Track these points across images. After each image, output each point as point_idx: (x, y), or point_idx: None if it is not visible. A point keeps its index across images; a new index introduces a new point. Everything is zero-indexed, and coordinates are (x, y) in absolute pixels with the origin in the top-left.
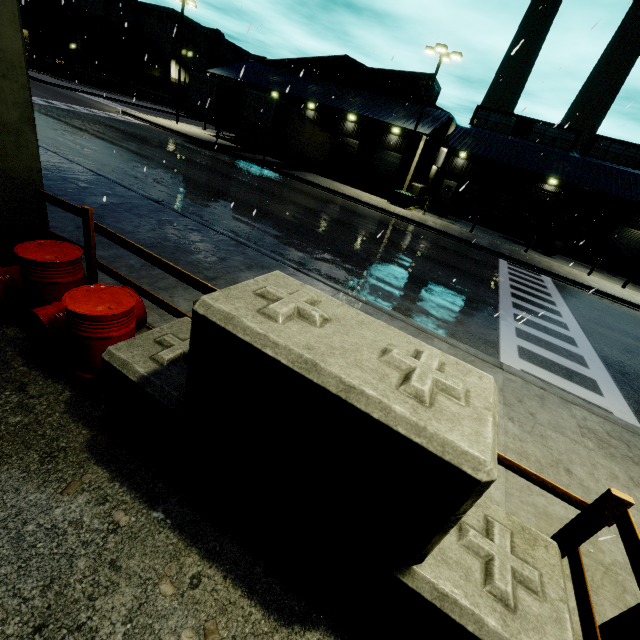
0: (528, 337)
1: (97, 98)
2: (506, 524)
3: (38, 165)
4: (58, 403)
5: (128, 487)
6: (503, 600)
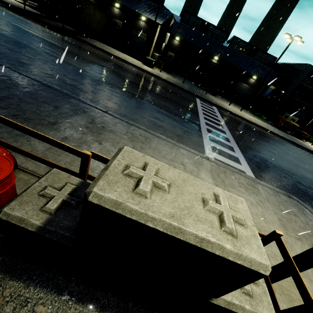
0: (213, 140)
1: None
2: None
3: None
4: None
5: (40, 287)
6: (248, 293)
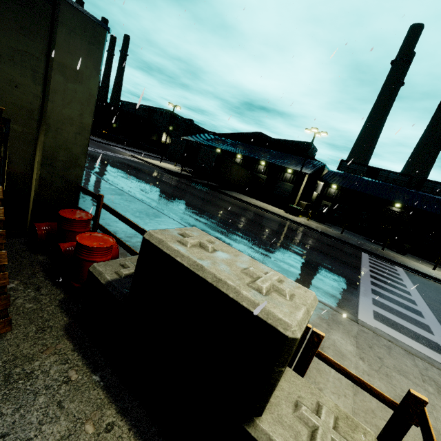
0: (382, 306)
1: (120, 149)
2: (334, 411)
3: (82, 173)
4: (55, 300)
5: (82, 356)
6: None
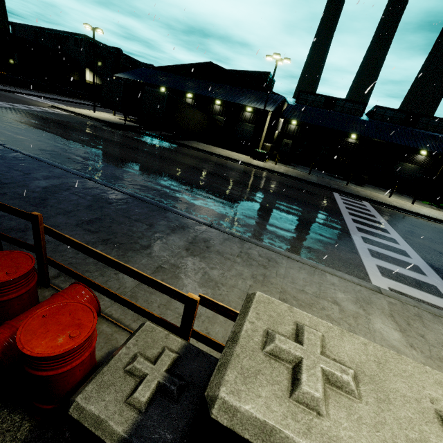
0: (379, 256)
1: (32, 97)
2: None
3: None
4: None
5: None
6: None
